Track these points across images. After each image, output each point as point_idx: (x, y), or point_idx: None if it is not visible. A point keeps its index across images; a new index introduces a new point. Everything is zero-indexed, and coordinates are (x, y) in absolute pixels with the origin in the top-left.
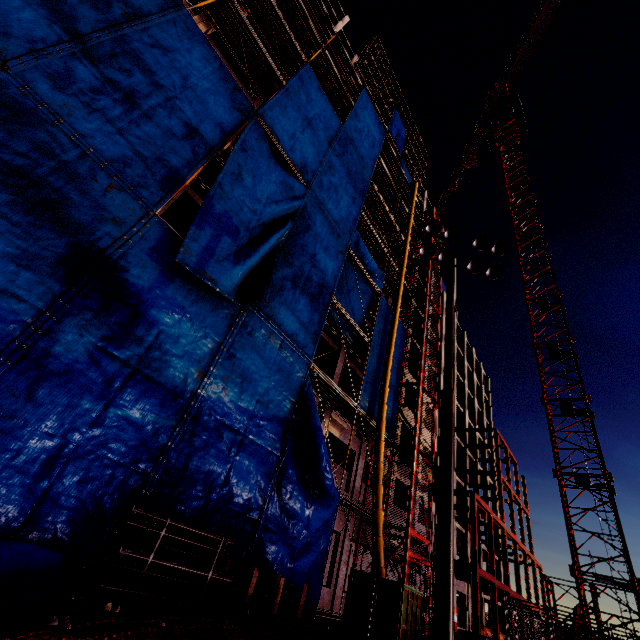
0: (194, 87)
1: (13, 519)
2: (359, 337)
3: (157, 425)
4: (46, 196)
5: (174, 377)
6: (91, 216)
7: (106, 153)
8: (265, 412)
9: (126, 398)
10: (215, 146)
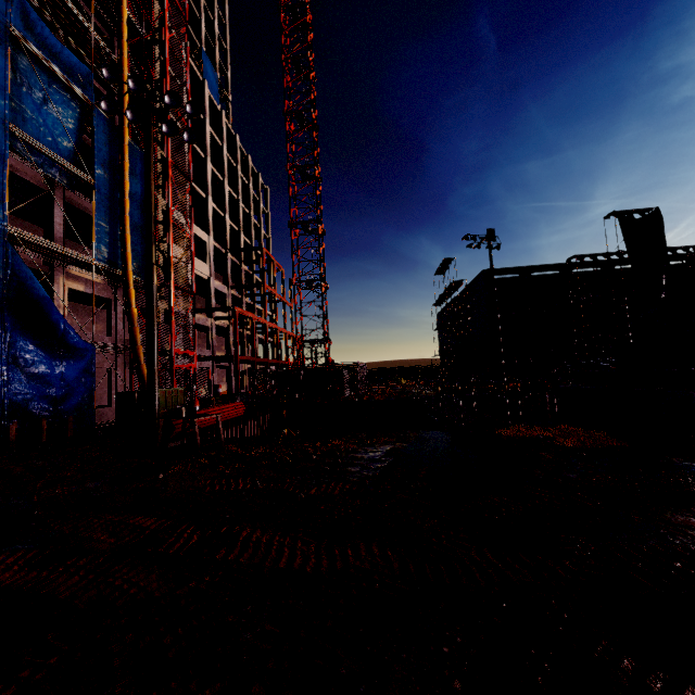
0: None
1: None
2: (75, 175)
3: None
4: None
5: None
6: None
7: None
8: None
9: None
10: None
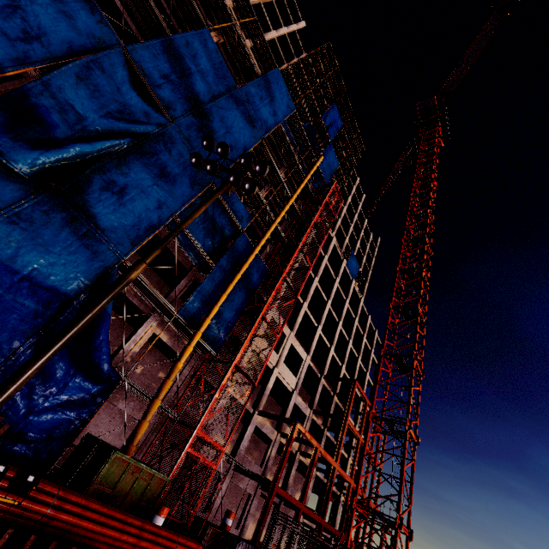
0: (46, 6)
1: None
2: (205, 260)
3: None
4: None
5: None
6: None
7: None
8: (42, 281)
9: None
10: (56, 56)
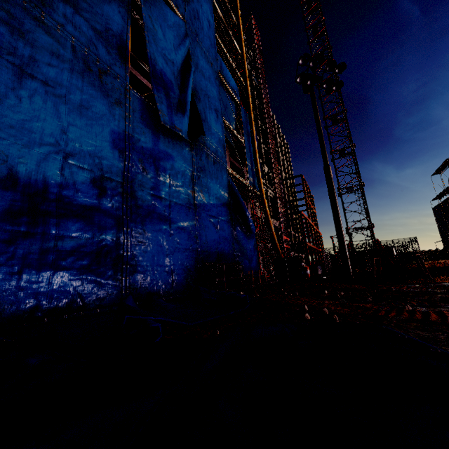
0: None
1: (168, 285)
2: (237, 140)
3: (189, 226)
4: (78, 97)
5: (184, 199)
6: (105, 104)
7: (82, 39)
8: (220, 203)
9: (174, 218)
10: (127, 0)
